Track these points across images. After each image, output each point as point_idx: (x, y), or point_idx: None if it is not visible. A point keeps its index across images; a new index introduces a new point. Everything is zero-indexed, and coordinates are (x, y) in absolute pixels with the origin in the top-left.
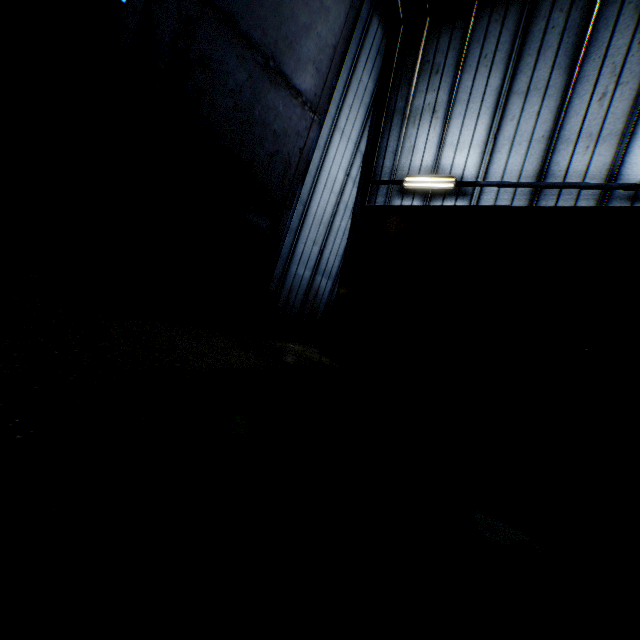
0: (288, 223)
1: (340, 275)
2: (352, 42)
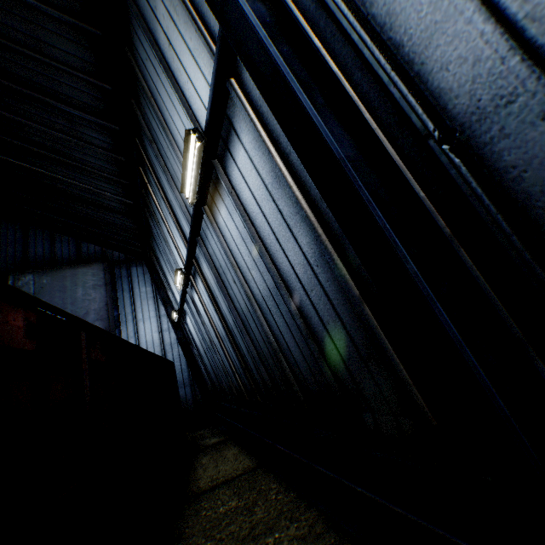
0: None
1: (194, 379)
2: (124, 287)
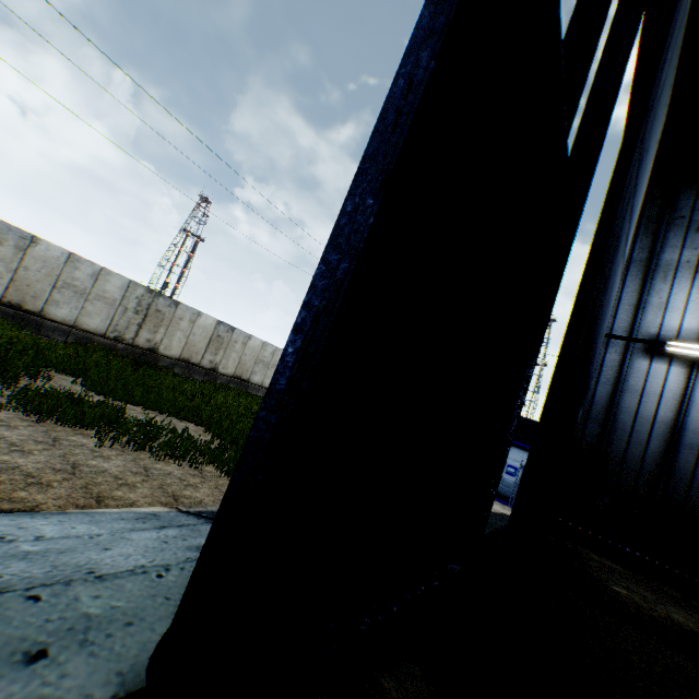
0: None
1: None
2: None
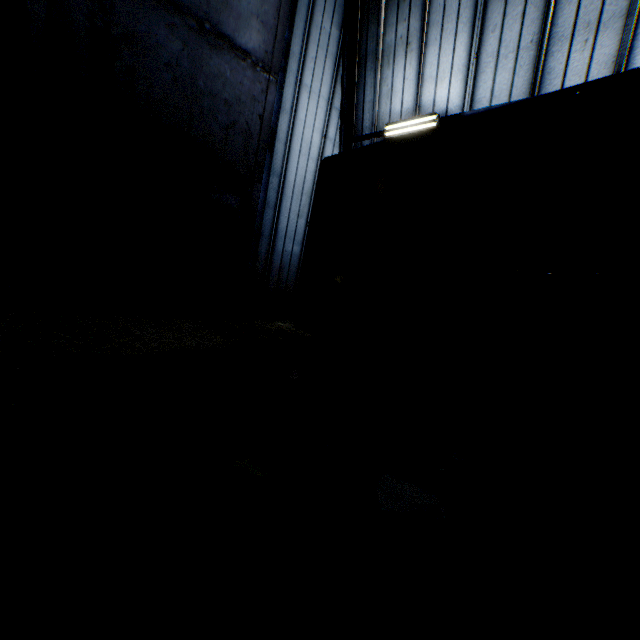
0: (262, 198)
1: None
2: None
